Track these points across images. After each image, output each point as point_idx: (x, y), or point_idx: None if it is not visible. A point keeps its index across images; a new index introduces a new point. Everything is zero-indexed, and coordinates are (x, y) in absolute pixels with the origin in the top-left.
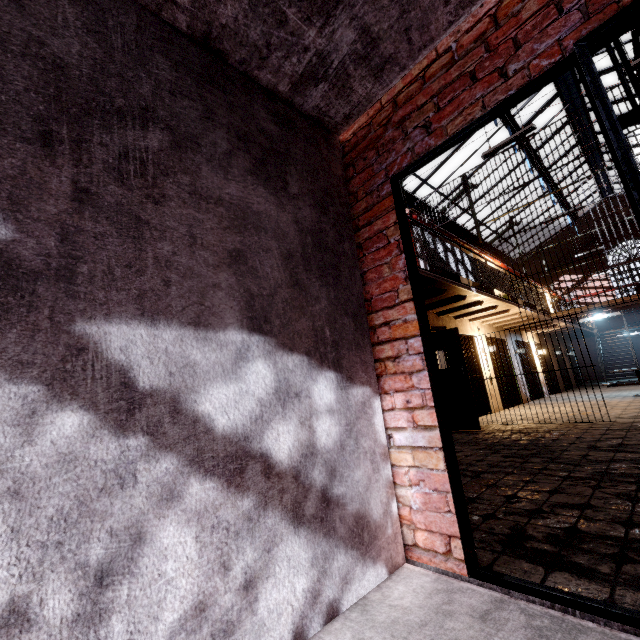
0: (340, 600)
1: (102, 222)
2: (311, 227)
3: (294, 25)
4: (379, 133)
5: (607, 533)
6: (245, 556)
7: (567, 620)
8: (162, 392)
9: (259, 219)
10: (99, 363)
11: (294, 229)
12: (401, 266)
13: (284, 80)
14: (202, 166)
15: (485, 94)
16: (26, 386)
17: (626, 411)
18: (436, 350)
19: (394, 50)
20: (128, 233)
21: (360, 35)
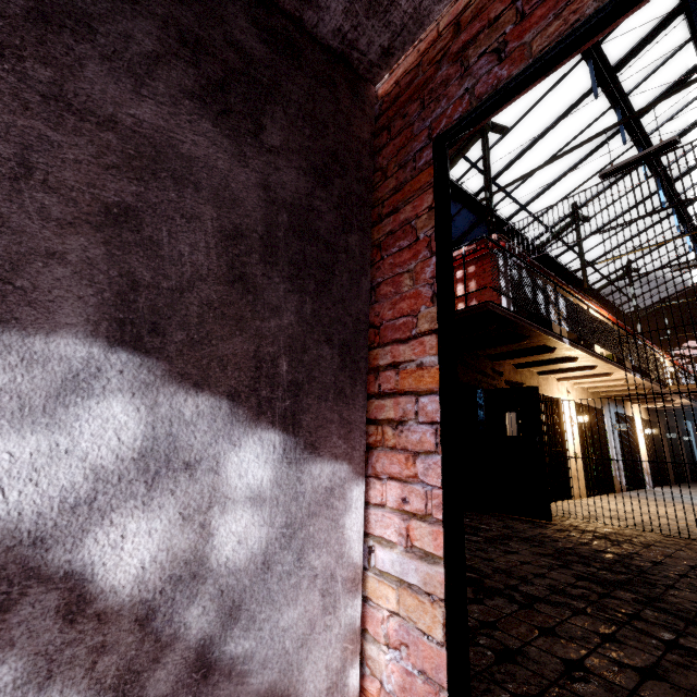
0: None
1: None
2: (292, 200)
3: None
4: (429, 75)
5: None
6: None
7: None
8: None
9: (189, 167)
10: None
11: (258, 196)
12: (428, 276)
13: None
14: (88, 62)
15: None
16: None
17: None
18: (506, 410)
19: None
20: None
21: None
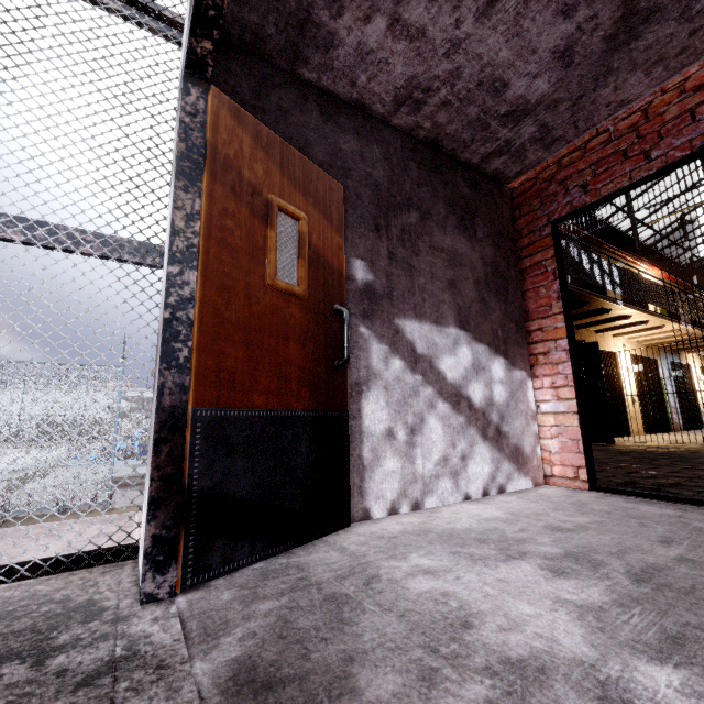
0: (506, 486)
1: (398, 269)
2: (490, 260)
3: (493, 129)
4: (544, 186)
5: (703, 486)
6: (461, 444)
7: (650, 501)
8: (425, 356)
9: (462, 259)
10: (404, 339)
11: (480, 263)
12: (555, 288)
13: (477, 156)
14: (433, 229)
15: (632, 169)
16: (384, 346)
17: None
18: None
19: (563, 133)
20: (408, 274)
21: (539, 128)
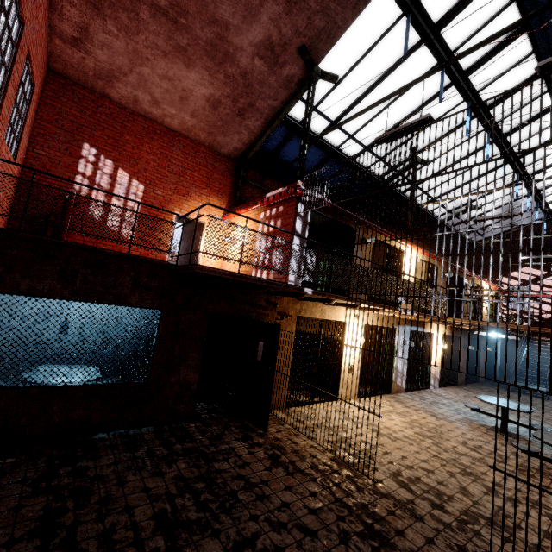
0: None
1: None
2: None
3: None
4: None
5: None
6: None
7: None
8: None
9: None
10: None
11: None
12: None
13: None
14: None
15: None
16: None
17: (427, 462)
18: (259, 340)
19: None
20: None
21: None
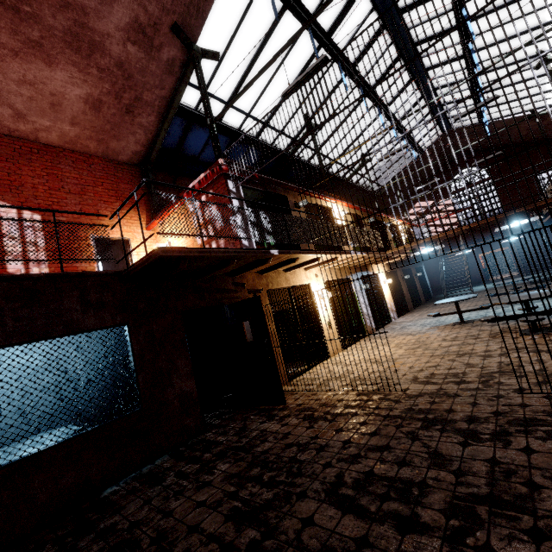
0: None
1: None
2: None
3: None
4: None
5: None
6: None
7: None
8: None
9: None
10: None
11: None
12: None
13: None
14: None
15: None
16: None
17: (429, 362)
18: (242, 321)
19: None
20: None
21: None
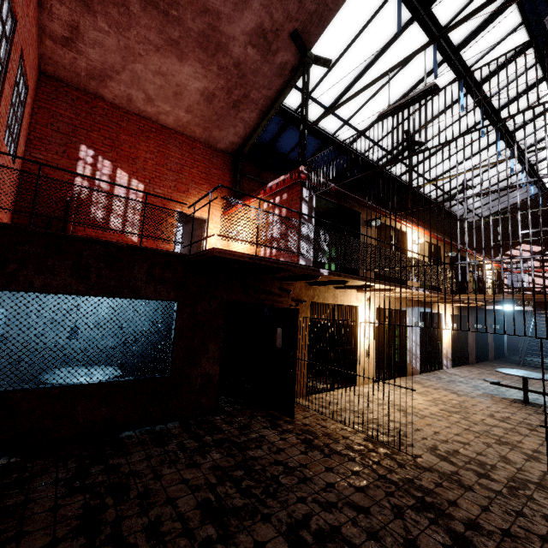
0: None
1: None
2: None
3: None
4: None
5: None
6: None
7: None
8: None
9: None
10: None
11: None
12: None
13: None
14: None
15: None
16: None
17: (460, 435)
18: (277, 326)
19: None
20: None
21: None
